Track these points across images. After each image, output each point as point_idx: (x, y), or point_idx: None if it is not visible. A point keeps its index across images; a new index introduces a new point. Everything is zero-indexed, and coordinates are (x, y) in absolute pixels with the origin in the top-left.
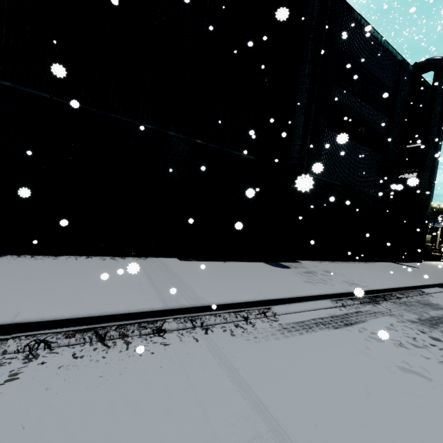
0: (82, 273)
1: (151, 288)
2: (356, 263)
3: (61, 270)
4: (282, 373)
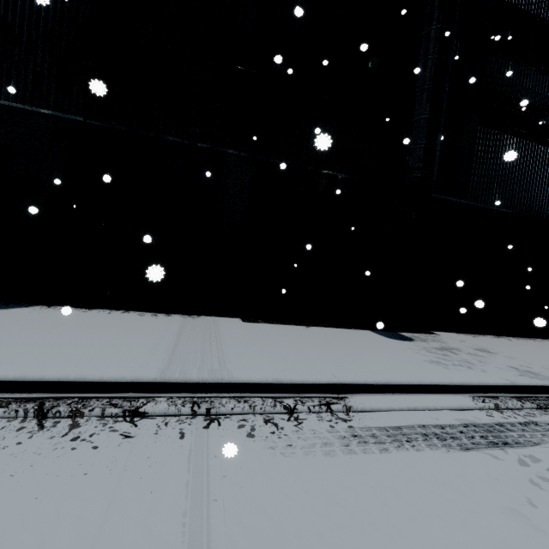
0: (97, 328)
1: (166, 351)
2: (545, 341)
3: (76, 324)
4: (298, 528)
